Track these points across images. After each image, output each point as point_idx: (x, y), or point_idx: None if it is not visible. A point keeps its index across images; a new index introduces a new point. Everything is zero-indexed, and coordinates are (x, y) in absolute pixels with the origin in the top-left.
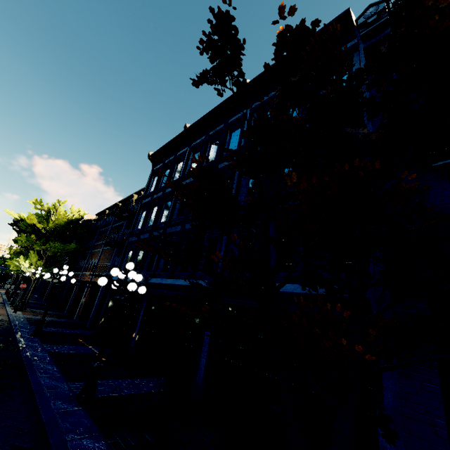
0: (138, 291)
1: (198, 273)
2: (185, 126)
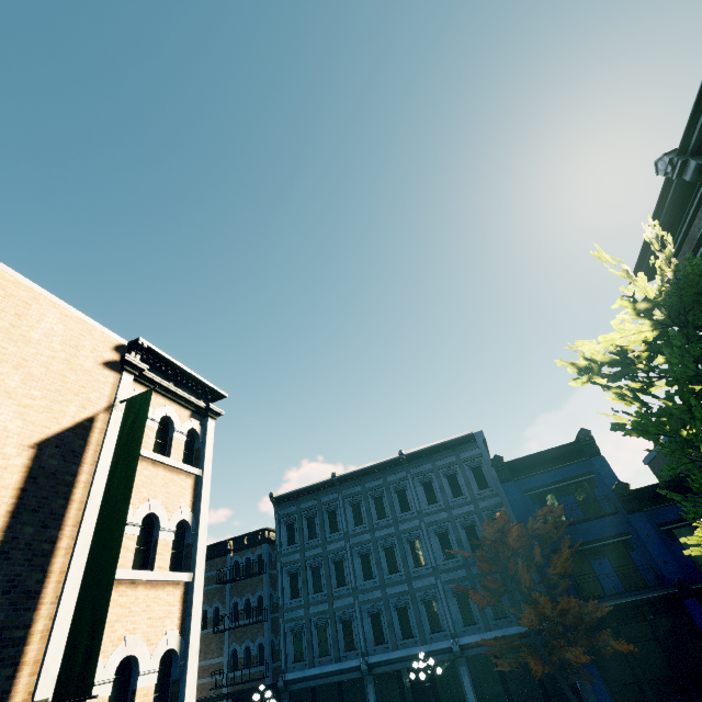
0: (352, 678)
1: (429, 636)
2: (334, 475)
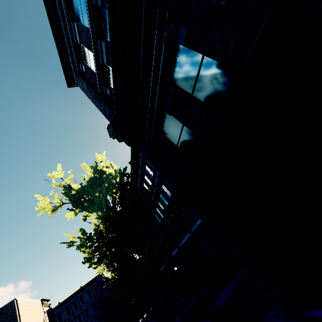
0: None
1: None
2: (59, 303)
